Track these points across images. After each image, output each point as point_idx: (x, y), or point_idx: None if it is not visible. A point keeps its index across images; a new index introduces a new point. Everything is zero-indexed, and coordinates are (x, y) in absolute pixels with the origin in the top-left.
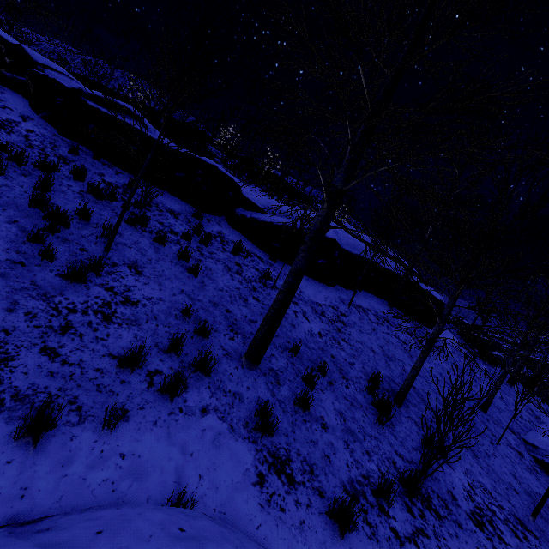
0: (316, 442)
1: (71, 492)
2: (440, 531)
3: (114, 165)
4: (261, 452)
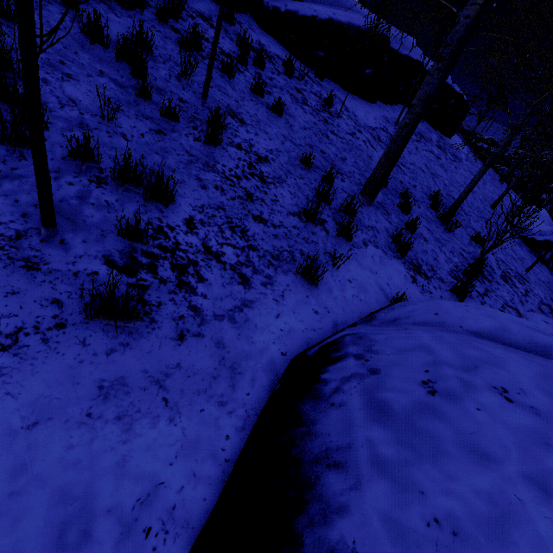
0: (426, 251)
1: (345, 305)
2: (492, 288)
3: None
4: (405, 264)
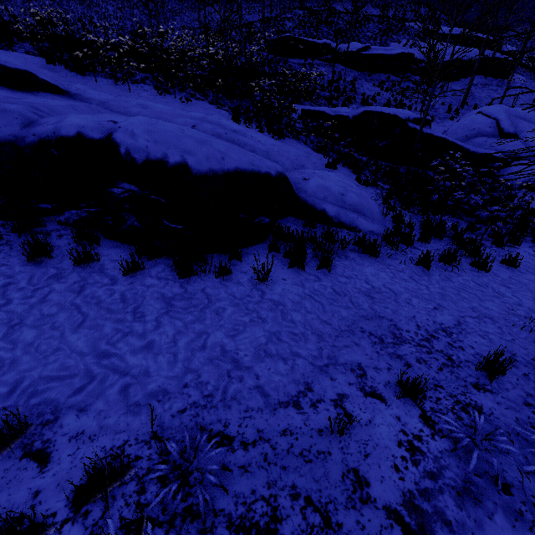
0: None
1: None
2: None
3: (374, 73)
4: None
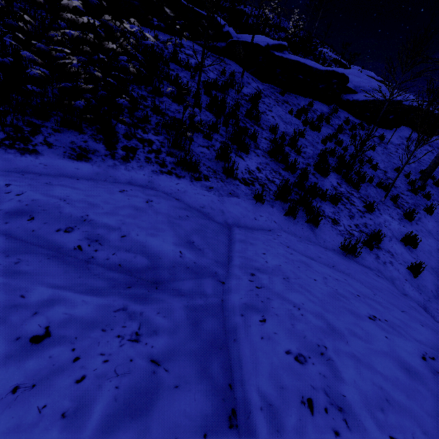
0: None
1: None
2: None
3: (289, 92)
4: None
